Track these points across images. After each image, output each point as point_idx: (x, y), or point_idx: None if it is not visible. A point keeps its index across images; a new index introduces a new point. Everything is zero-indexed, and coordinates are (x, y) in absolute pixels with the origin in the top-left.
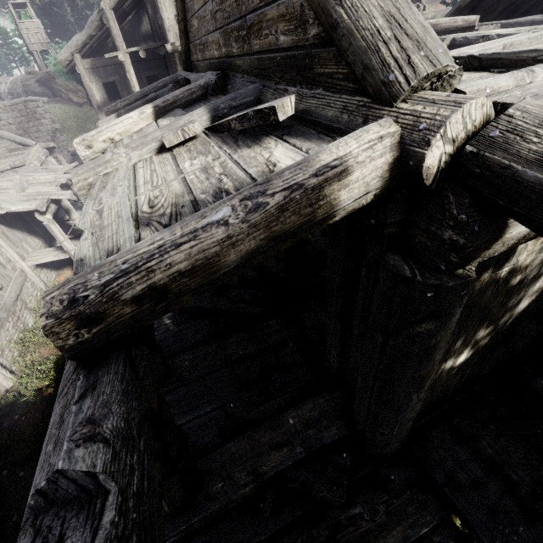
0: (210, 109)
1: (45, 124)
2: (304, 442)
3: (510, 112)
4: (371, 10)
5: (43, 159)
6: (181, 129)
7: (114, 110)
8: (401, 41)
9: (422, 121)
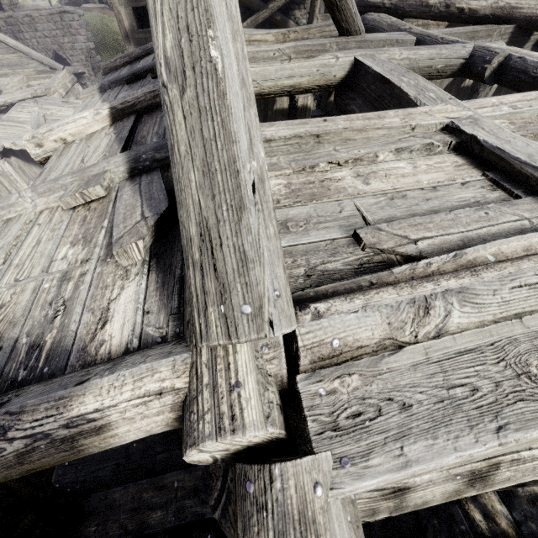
0: (130, 158)
1: (80, 41)
2: (177, 511)
3: (273, 473)
4: (189, 206)
5: (69, 86)
6: (79, 192)
7: (113, 67)
8: (204, 277)
9: (193, 411)
